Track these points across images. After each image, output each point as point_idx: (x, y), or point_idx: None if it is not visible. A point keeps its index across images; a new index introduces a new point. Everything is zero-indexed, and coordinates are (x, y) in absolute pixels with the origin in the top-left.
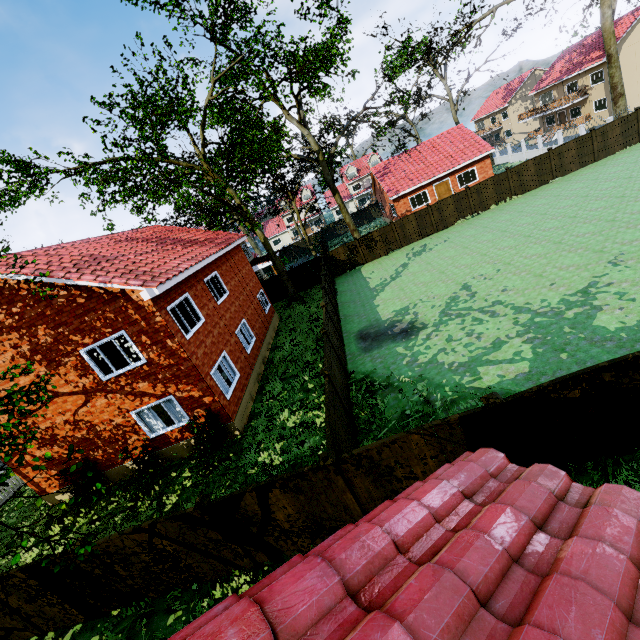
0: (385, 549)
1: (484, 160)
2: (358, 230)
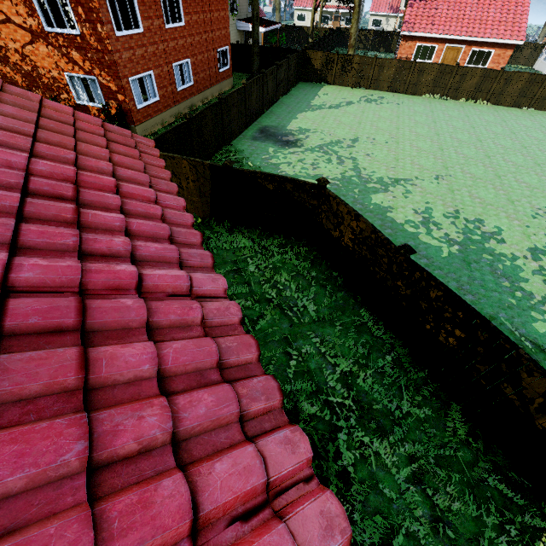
0: (34, 98)
1: (507, 48)
2: (367, 53)
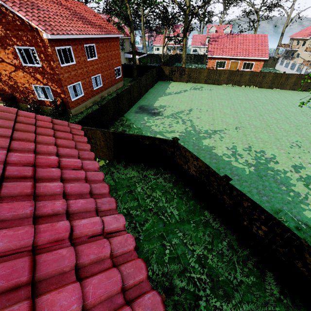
0: (13, 111)
1: (261, 61)
2: (192, 65)
